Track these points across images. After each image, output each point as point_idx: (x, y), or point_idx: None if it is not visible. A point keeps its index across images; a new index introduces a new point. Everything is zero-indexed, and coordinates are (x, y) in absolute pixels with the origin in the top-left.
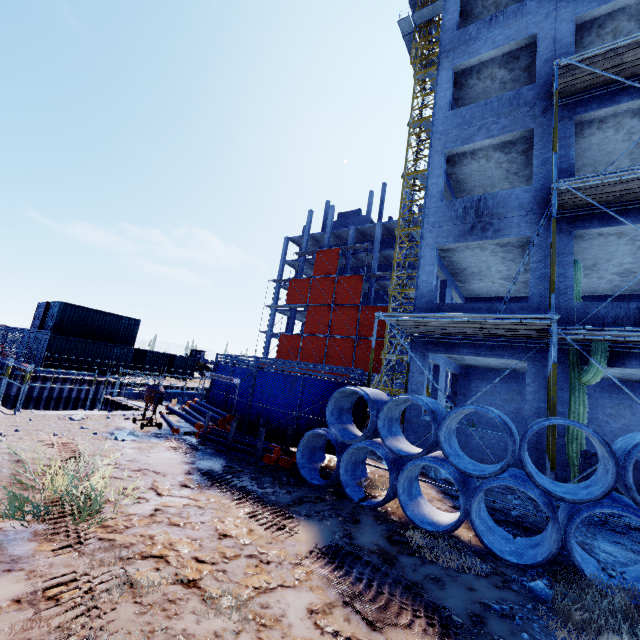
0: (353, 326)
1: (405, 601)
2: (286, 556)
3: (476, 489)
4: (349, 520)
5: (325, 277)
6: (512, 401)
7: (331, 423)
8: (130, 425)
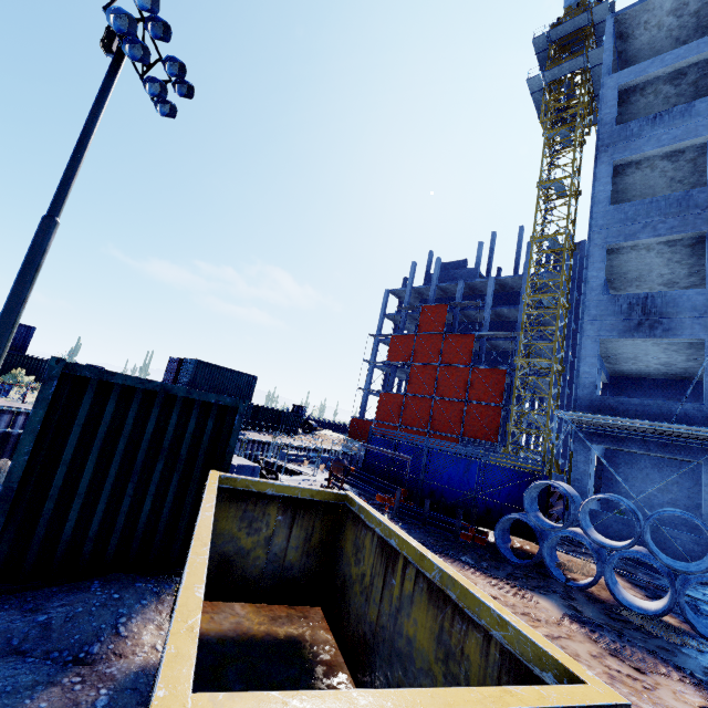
0: (462, 388)
1: (654, 659)
2: (547, 617)
3: (684, 583)
4: (566, 597)
5: (431, 334)
6: (667, 491)
7: (528, 511)
8: None
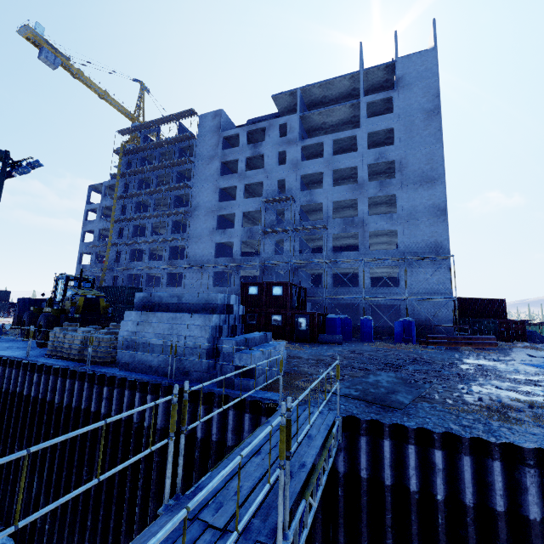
0: None
1: None
2: None
3: None
4: None
5: None
6: None
7: None
8: (5, 318)
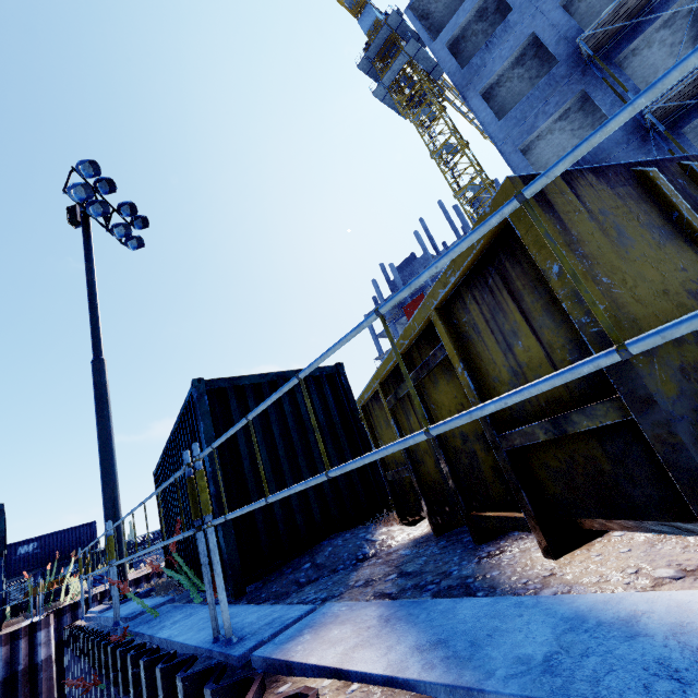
0: None
1: None
2: None
3: None
4: None
5: None
6: None
7: None
8: None
